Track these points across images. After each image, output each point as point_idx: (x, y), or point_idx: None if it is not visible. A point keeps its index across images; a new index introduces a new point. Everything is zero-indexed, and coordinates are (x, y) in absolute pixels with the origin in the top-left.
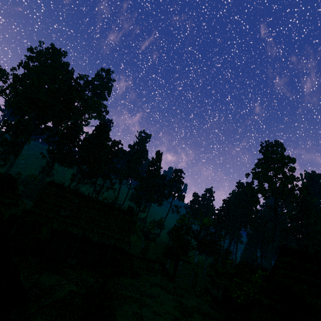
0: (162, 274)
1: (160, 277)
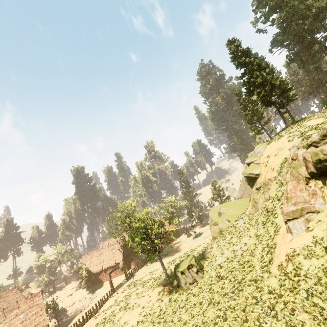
0: (49, 294)
1: (49, 296)
